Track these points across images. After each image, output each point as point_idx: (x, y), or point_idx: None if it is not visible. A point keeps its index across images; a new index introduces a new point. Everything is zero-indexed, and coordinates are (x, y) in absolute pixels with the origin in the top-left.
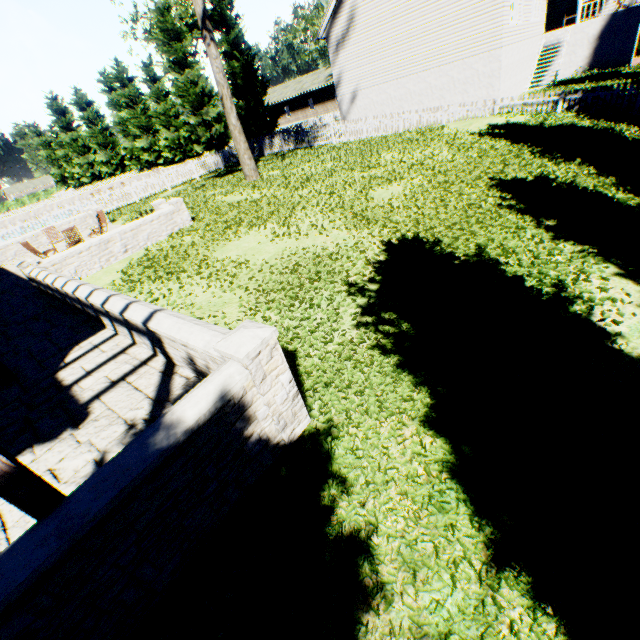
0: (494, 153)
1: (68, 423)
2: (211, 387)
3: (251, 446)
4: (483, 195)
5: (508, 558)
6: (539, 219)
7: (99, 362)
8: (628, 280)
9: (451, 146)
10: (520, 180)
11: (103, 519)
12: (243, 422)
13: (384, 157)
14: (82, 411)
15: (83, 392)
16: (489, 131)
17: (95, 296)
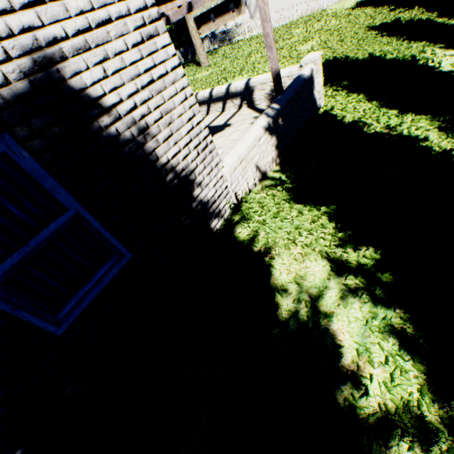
0: (364, 16)
1: (223, 128)
2: (307, 69)
3: (313, 100)
4: (365, 35)
5: (405, 112)
6: (398, 38)
7: (212, 120)
8: (444, 51)
9: (336, 17)
10: (384, 24)
11: (297, 93)
12: (313, 87)
13: (294, 32)
14: (225, 125)
15: (217, 124)
16: (358, 5)
17: (201, 93)
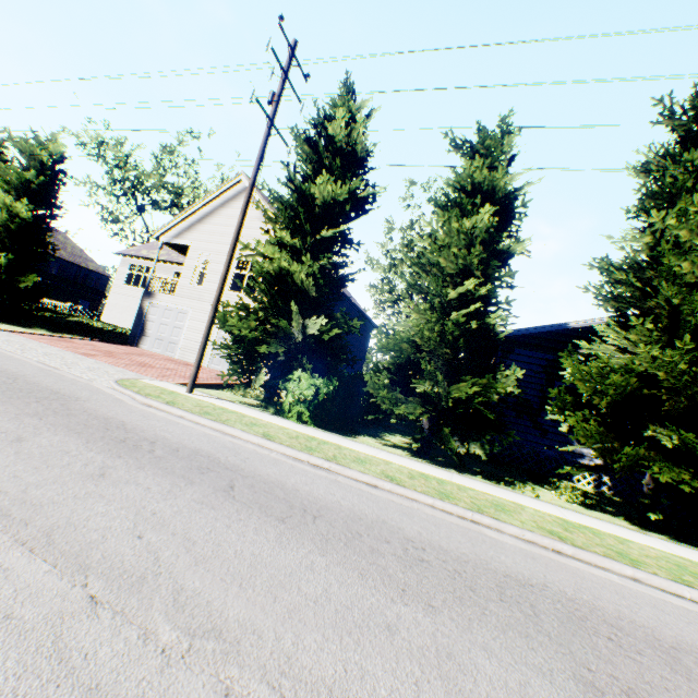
0: None
1: None
2: None
3: None
4: None
5: None
6: None
7: None
8: None
9: None
10: None
11: None
12: None
13: None
14: None
15: None
16: None
17: None
